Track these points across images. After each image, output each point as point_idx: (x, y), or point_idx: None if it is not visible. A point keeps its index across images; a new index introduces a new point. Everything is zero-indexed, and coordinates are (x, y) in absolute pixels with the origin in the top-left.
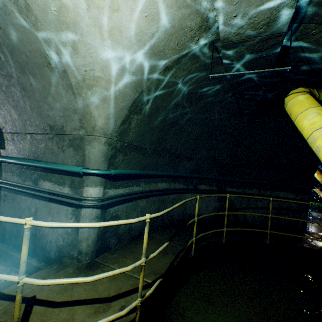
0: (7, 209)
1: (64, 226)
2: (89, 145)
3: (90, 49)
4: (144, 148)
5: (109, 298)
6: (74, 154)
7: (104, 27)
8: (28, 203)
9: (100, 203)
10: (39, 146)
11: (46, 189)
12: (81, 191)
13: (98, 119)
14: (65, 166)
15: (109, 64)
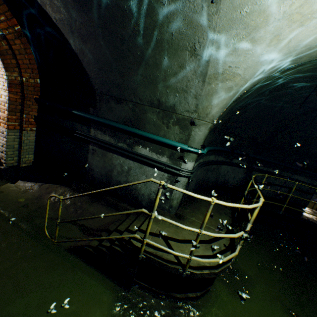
0: (96, 161)
1: (235, 206)
2: (197, 128)
3: (249, 50)
4: (217, 127)
5: (207, 241)
6: (178, 131)
7: (279, 36)
8: (120, 161)
9: (193, 175)
10: (139, 116)
11: (145, 155)
12: (180, 163)
13: (214, 108)
14: (170, 141)
15: (255, 65)
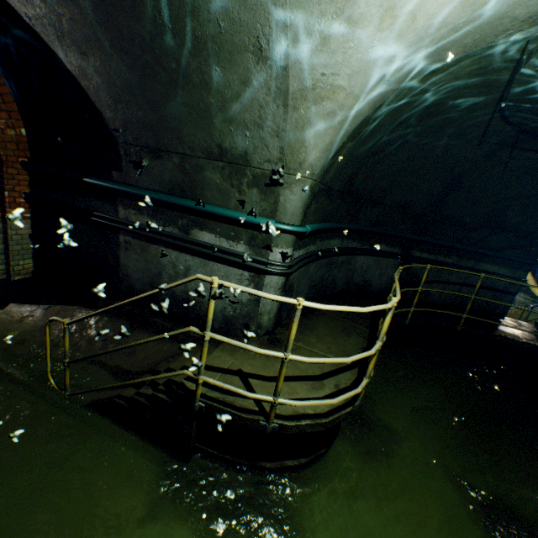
0: (134, 262)
1: (338, 310)
2: (287, 189)
3: (349, 42)
4: (333, 189)
5: (318, 376)
6: (258, 198)
7: (393, 10)
8: (172, 258)
9: (290, 270)
10: (192, 177)
11: (208, 243)
12: (266, 253)
13: (311, 152)
14: (245, 215)
15: (366, 68)
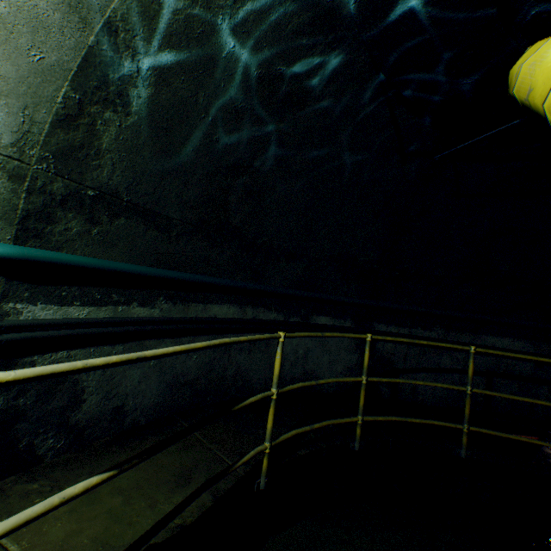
0: None
1: None
2: None
3: None
4: (163, 214)
5: None
6: None
7: None
8: None
9: None
10: None
11: None
12: None
13: None
14: None
15: None
